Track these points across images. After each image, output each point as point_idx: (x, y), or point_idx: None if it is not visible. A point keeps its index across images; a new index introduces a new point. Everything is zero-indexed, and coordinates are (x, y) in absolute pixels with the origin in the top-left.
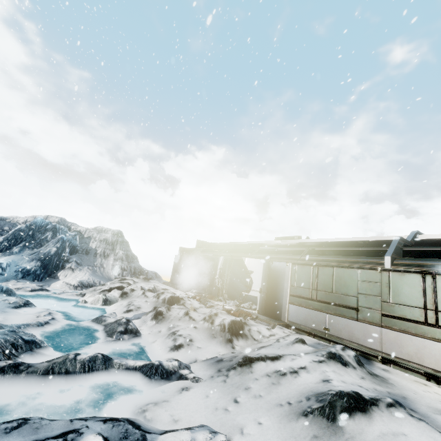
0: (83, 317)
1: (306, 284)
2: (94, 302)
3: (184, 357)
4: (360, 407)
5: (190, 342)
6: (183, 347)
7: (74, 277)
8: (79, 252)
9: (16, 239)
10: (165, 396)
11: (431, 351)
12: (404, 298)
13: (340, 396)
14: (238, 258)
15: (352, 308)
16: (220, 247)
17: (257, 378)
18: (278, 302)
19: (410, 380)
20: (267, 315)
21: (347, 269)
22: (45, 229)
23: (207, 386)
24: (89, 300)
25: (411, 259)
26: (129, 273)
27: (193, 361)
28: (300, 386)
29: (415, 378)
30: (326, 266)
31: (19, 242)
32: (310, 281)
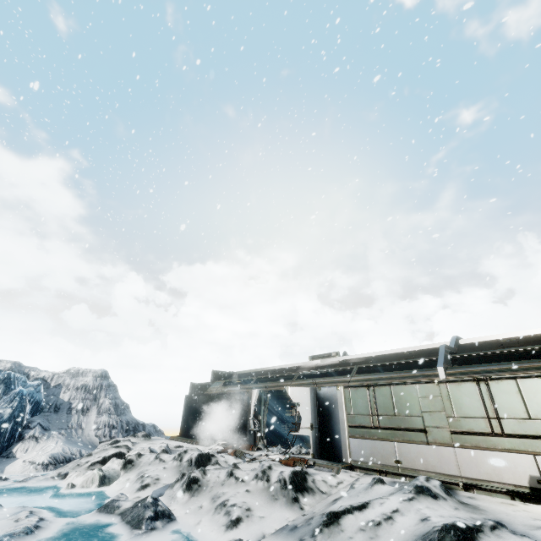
0: (75, 510)
1: (365, 410)
2: (87, 484)
3: (248, 535)
4: (468, 537)
5: (249, 512)
6: (242, 521)
7: (39, 450)
8: (45, 410)
9: None
10: None
11: (506, 464)
12: (466, 409)
13: (446, 530)
14: (275, 388)
15: (420, 430)
16: (245, 376)
17: (351, 536)
18: (336, 438)
19: (497, 502)
20: (324, 458)
21: (405, 386)
22: None
23: None
24: (78, 482)
25: (461, 367)
26: (120, 432)
27: (260, 537)
28: (400, 533)
29: (500, 500)
30: (382, 385)
31: None
32: (368, 405)
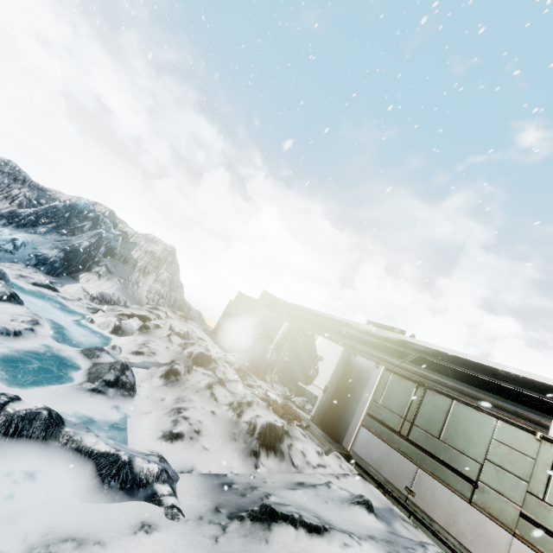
0: (78, 340)
1: (399, 409)
2: (103, 326)
3: (176, 458)
4: None
5: (195, 435)
6: (182, 440)
7: (97, 285)
8: (116, 257)
9: (47, 217)
10: (106, 529)
11: None
12: None
13: None
14: (308, 331)
15: (466, 478)
16: (290, 308)
17: None
18: (346, 417)
19: None
20: (323, 427)
21: (477, 412)
22: (86, 217)
23: (183, 537)
24: (98, 321)
25: None
26: (167, 304)
27: (187, 469)
28: None
29: None
30: (440, 393)
31: (49, 221)
32: (406, 406)
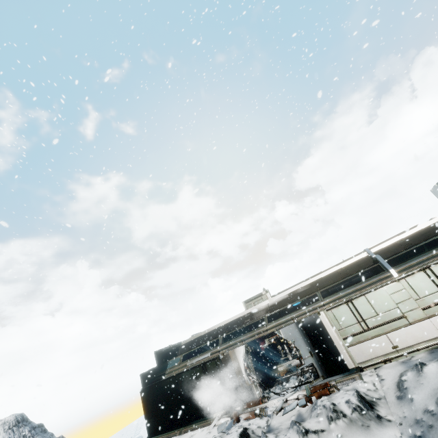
0: None
1: (352, 321)
2: None
3: None
4: None
5: None
6: None
7: None
8: None
9: None
10: None
11: None
12: (425, 290)
13: None
14: (253, 338)
15: (400, 317)
16: (198, 342)
17: None
18: (335, 354)
19: None
20: (331, 374)
21: (376, 291)
22: None
23: None
24: None
25: (401, 265)
26: None
27: None
28: None
29: None
30: (357, 297)
31: None
32: (353, 316)
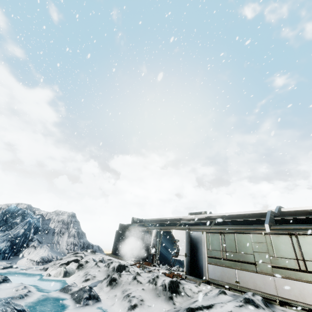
0: (49, 289)
1: (218, 247)
2: (57, 275)
3: None
4: None
5: (142, 302)
6: (137, 307)
7: (36, 254)
8: (41, 232)
9: None
10: None
11: (308, 291)
12: (282, 252)
13: None
14: (166, 230)
15: (252, 263)
16: (150, 222)
17: None
18: (200, 263)
19: None
20: (192, 275)
21: (243, 234)
22: (16, 214)
23: None
24: (52, 273)
25: (280, 225)
26: (79, 248)
27: None
28: None
29: None
30: (229, 233)
31: None
32: (220, 245)
